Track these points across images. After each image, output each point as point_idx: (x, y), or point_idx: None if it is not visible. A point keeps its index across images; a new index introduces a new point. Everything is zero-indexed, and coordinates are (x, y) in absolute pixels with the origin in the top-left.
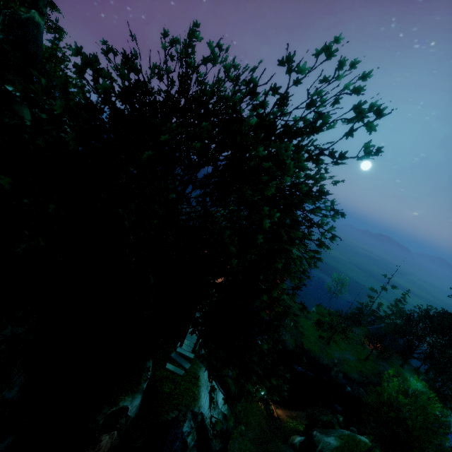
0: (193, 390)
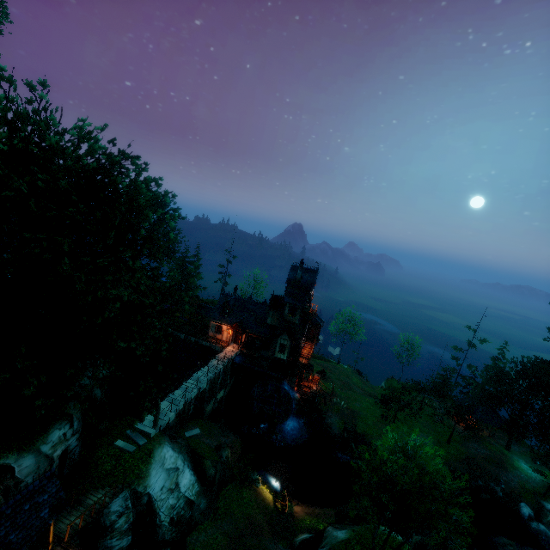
0: (140, 467)
